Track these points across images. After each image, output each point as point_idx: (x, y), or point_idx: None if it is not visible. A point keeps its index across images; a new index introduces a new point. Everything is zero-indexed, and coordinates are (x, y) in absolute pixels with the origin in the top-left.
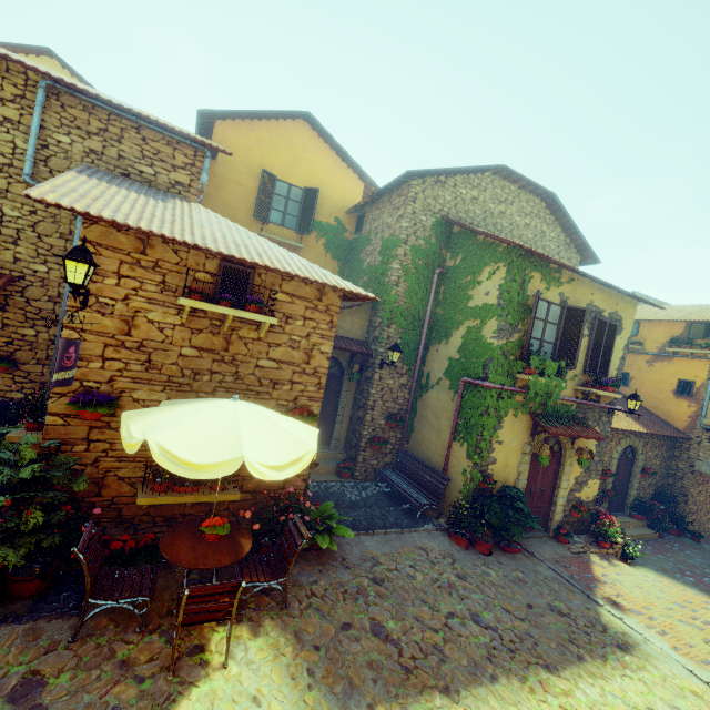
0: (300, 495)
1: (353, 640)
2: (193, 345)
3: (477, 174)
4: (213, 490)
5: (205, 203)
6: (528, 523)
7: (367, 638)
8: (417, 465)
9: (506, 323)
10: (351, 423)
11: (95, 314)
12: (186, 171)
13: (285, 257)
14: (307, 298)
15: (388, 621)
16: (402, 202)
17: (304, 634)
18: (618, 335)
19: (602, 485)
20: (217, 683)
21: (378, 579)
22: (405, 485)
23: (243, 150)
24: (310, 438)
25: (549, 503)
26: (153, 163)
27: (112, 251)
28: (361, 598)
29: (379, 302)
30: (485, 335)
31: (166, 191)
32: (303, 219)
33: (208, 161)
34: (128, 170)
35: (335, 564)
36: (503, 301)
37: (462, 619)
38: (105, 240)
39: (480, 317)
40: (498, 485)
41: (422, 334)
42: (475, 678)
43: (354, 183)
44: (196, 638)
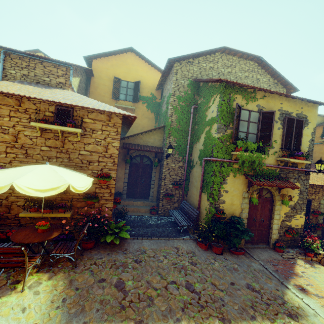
0: (96, 214)
1: (100, 288)
2: (47, 145)
3: (211, 55)
4: (58, 212)
5: (91, 95)
6: (242, 236)
7: (110, 288)
8: (187, 206)
9: (221, 124)
10: (158, 187)
11: (1, 133)
12: (63, 77)
13: (92, 103)
14: (102, 120)
15: (129, 281)
16: (171, 76)
17: (75, 281)
18: (305, 126)
19: (315, 220)
20: (11, 298)
21: (138, 260)
22: (179, 217)
23: (105, 70)
24: (84, 182)
25: (268, 228)
26: (49, 76)
27: (6, 106)
28: (121, 268)
29: (165, 126)
30: (212, 133)
31: (56, 87)
32: (134, 96)
33: (71, 71)
34: (39, 80)
35: (119, 251)
36: (218, 112)
37: (178, 285)
38: (3, 102)
39: (210, 124)
40: (228, 215)
41: (188, 140)
42: (164, 318)
43: (158, 76)
44: (20, 277)
